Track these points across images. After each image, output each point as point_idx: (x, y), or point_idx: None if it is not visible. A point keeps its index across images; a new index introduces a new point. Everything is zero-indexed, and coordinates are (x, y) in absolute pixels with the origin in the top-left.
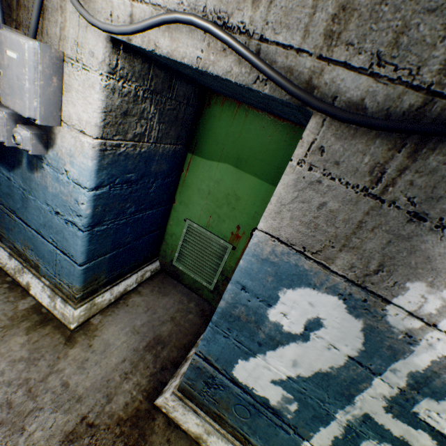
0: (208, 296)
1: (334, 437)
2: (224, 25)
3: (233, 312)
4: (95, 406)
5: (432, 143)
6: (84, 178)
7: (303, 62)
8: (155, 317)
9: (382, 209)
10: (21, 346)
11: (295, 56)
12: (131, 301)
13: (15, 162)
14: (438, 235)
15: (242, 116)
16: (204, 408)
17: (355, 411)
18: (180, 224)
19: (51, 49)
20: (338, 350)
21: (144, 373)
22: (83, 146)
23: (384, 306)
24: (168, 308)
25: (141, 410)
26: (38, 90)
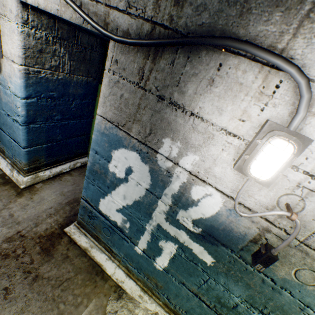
0: None
1: (148, 241)
2: None
3: (94, 168)
4: (27, 227)
5: (160, 53)
6: (18, 91)
7: (100, 9)
8: (77, 188)
9: (146, 95)
10: None
11: (96, 5)
12: (64, 178)
13: None
14: (171, 109)
15: None
16: (90, 233)
17: (154, 223)
18: None
19: None
20: (141, 185)
21: (62, 216)
22: (14, 70)
23: (156, 155)
24: None
25: (55, 233)
26: None
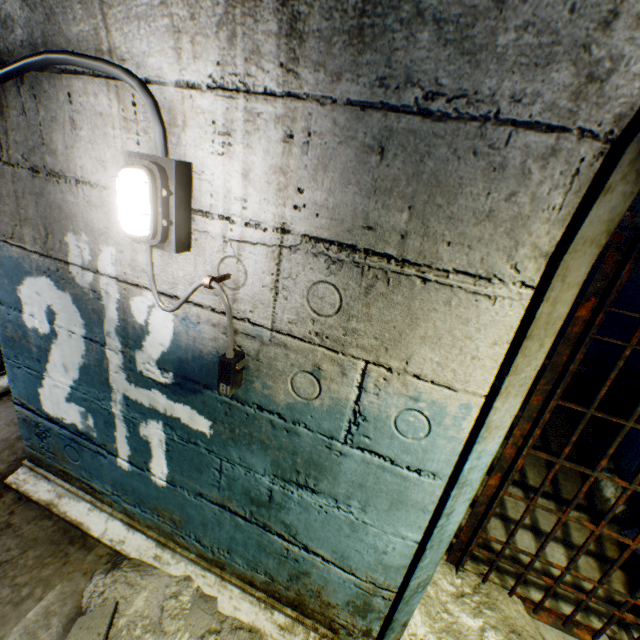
0: None
1: (127, 439)
2: None
3: (9, 335)
4: None
5: (5, 102)
6: None
7: None
8: None
9: (19, 174)
10: None
11: None
12: None
13: None
14: (53, 183)
15: None
16: (54, 470)
17: (119, 397)
18: None
19: None
20: (76, 334)
21: (7, 460)
22: None
23: (70, 269)
24: None
25: None
26: None
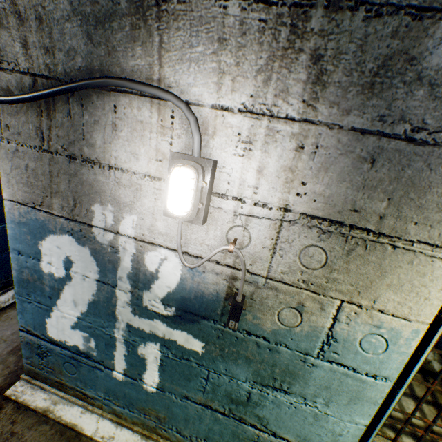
0: None
1: (125, 356)
2: None
3: (24, 277)
4: None
5: (53, 106)
6: None
7: None
8: None
9: (55, 159)
10: None
11: None
12: (5, 316)
13: None
14: (87, 167)
15: None
16: (49, 382)
17: (122, 325)
18: None
19: None
20: (89, 278)
21: (2, 373)
22: None
23: (91, 230)
24: None
25: None
26: None
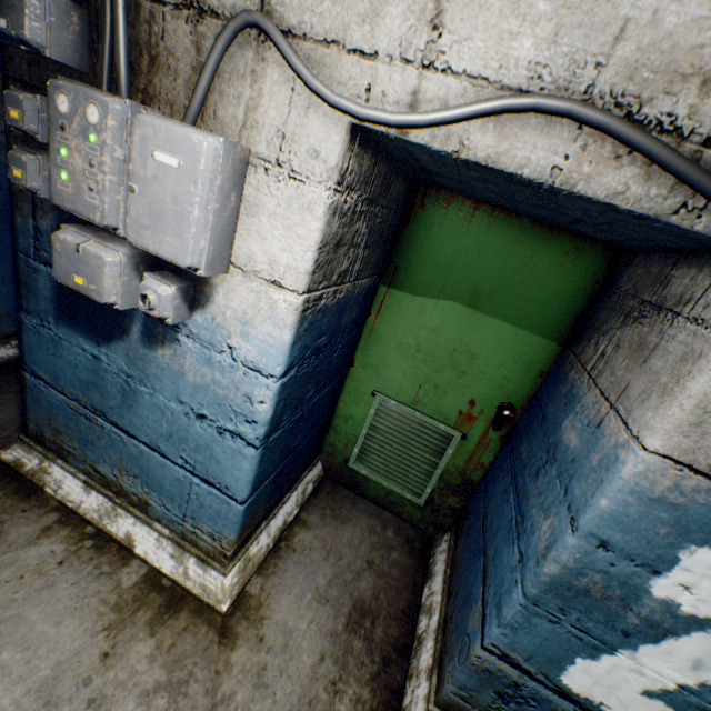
0: (412, 515)
1: None
2: (626, 117)
3: (574, 582)
4: None
5: None
6: (270, 359)
7: None
8: (342, 566)
9: None
10: (150, 661)
11: None
12: (297, 541)
13: (114, 329)
14: None
15: (483, 225)
16: None
17: None
18: (362, 401)
19: (236, 147)
20: None
21: (361, 677)
22: (273, 307)
23: None
24: (358, 545)
25: None
26: (210, 218)
